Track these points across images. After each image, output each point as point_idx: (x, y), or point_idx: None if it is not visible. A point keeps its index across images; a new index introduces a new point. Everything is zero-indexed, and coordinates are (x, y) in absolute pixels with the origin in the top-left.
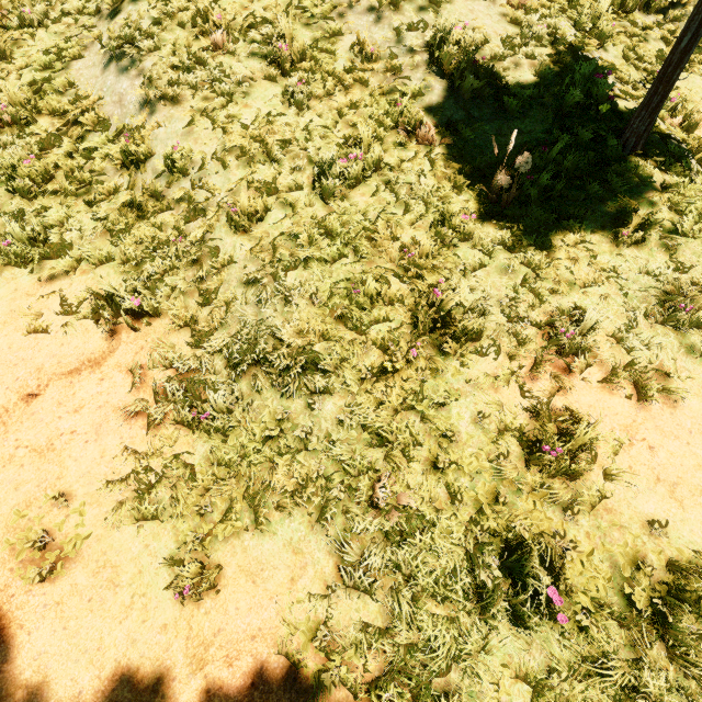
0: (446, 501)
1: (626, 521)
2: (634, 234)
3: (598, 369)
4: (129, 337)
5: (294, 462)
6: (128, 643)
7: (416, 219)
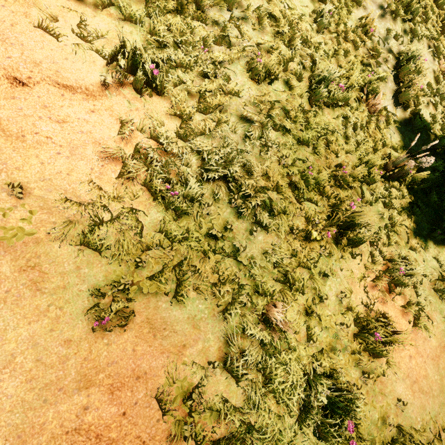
0: (303, 337)
1: (388, 393)
2: (443, 235)
3: (401, 298)
4: (130, 93)
5: (221, 263)
6: (30, 344)
7: (349, 152)
